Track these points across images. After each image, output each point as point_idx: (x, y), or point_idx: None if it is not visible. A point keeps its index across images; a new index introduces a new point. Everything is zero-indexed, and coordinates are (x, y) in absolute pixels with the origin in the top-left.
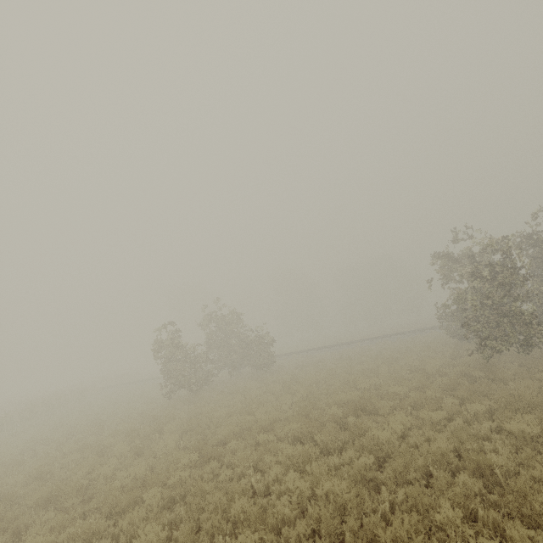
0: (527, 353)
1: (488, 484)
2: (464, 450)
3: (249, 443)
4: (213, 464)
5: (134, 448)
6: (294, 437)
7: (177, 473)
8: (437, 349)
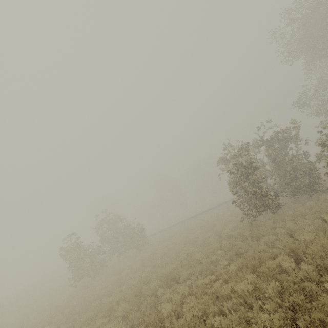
0: (276, 211)
1: None
2: (210, 313)
3: (95, 326)
4: None
5: None
6: (124, 314)
7: None
8: (238, 213)
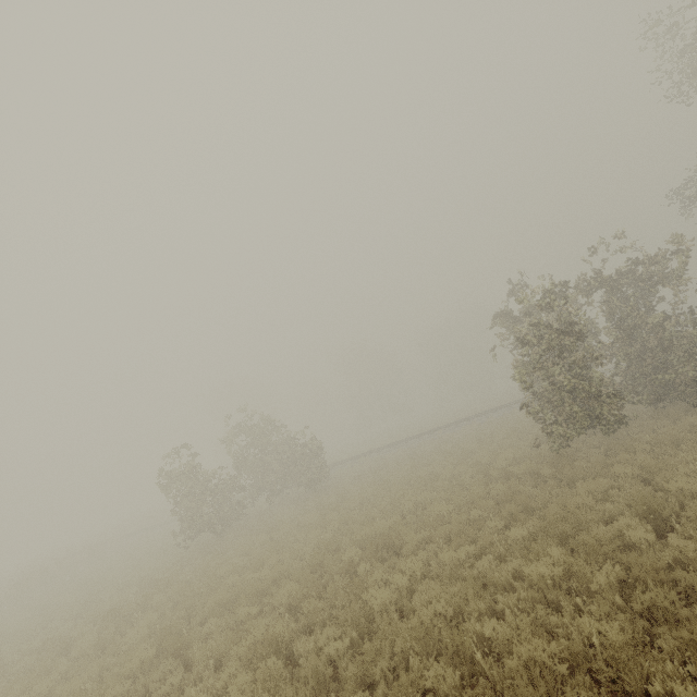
0: (613, 432)
1: (475, 672)
2: (469, 613)
3: (234, 619)
4: (166, 665)
5: (98, 641)
6: (290, 603)
7: (108, 690)
8: (525, 432)
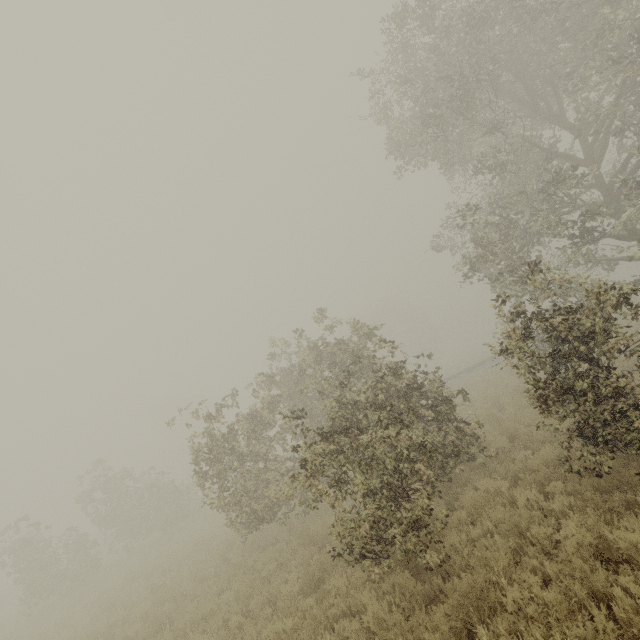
0: (307, 513)
1: None
2: None
3: None
4: None
5: None
6: None
7: None
8: None
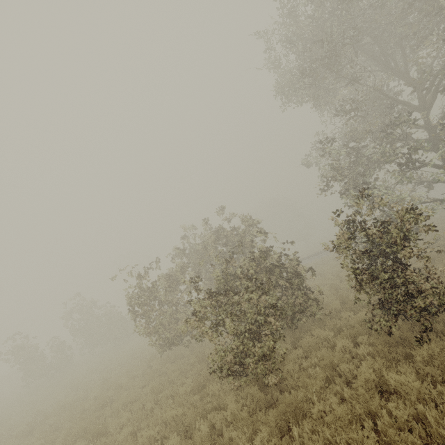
0: (203, 340)
1: None
2: None
3: None
4: None
5: None
6: None
7: None
8: None
